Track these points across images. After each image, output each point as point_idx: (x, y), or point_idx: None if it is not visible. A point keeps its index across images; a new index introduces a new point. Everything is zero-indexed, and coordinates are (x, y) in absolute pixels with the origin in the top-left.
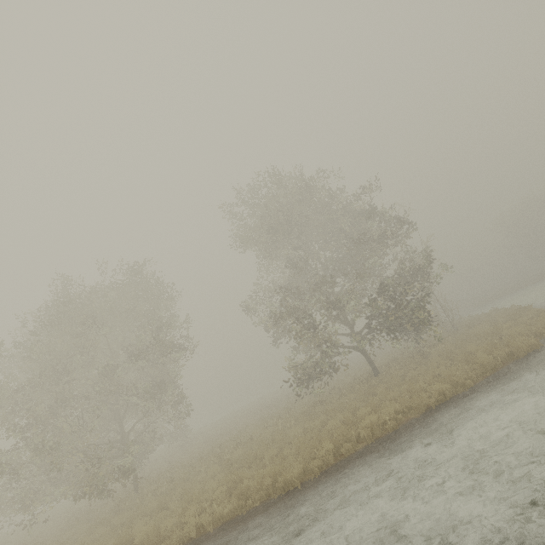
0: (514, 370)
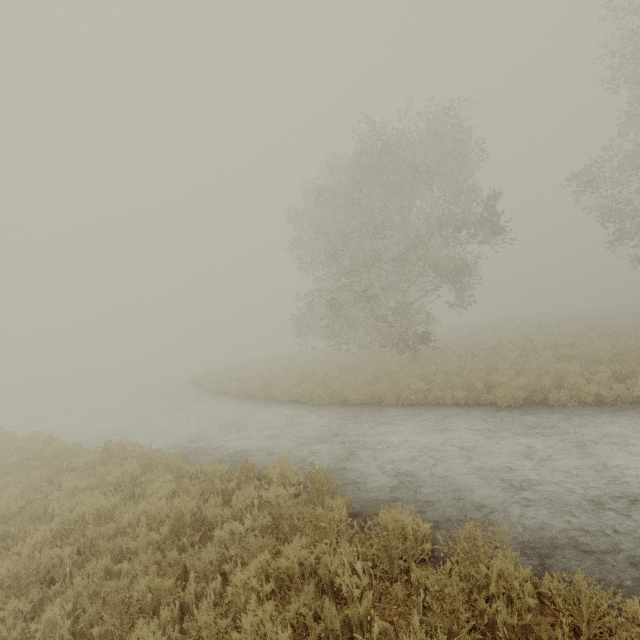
0: None
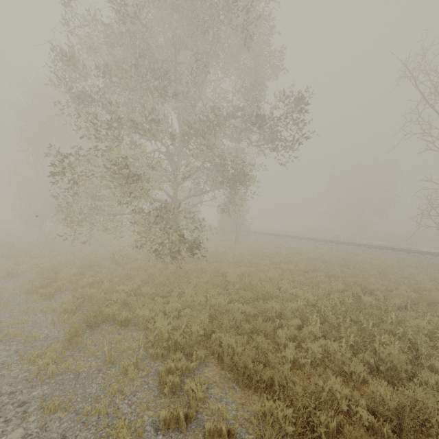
0: None
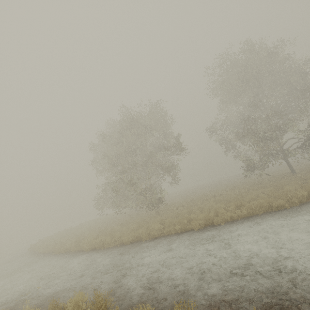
0: None
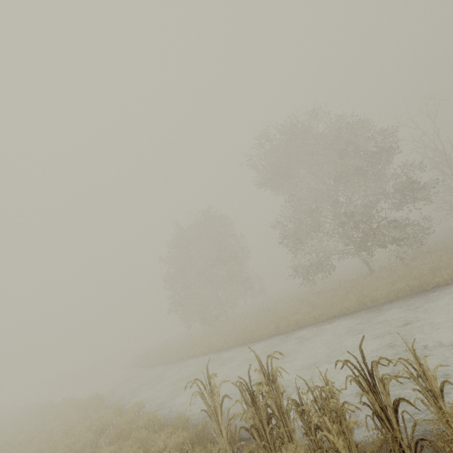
0: (402, 300)
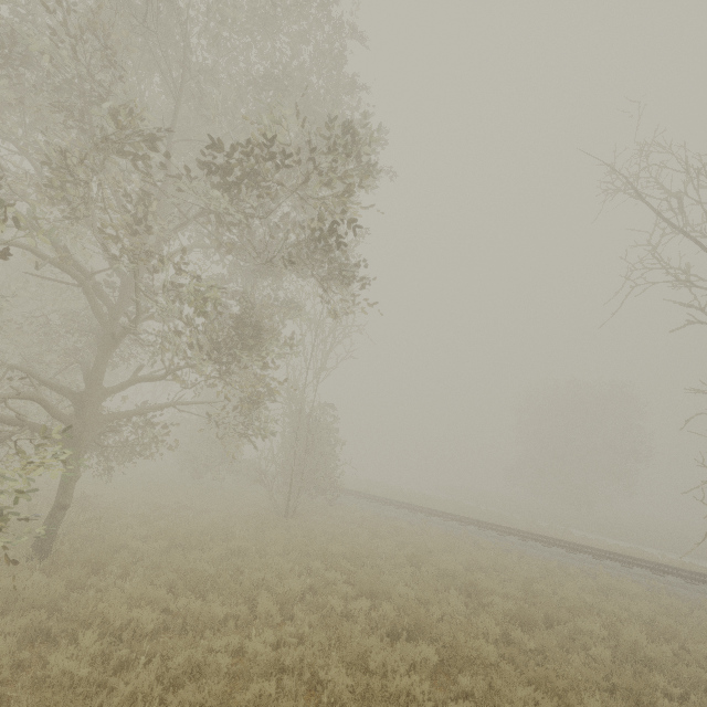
0: None
